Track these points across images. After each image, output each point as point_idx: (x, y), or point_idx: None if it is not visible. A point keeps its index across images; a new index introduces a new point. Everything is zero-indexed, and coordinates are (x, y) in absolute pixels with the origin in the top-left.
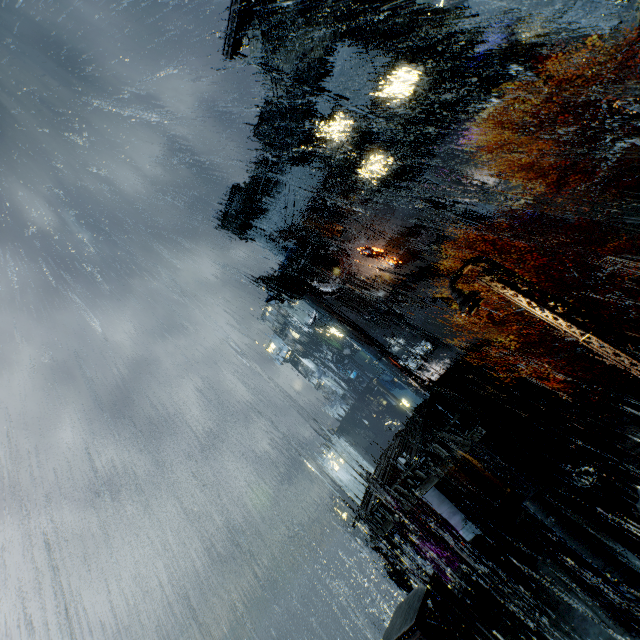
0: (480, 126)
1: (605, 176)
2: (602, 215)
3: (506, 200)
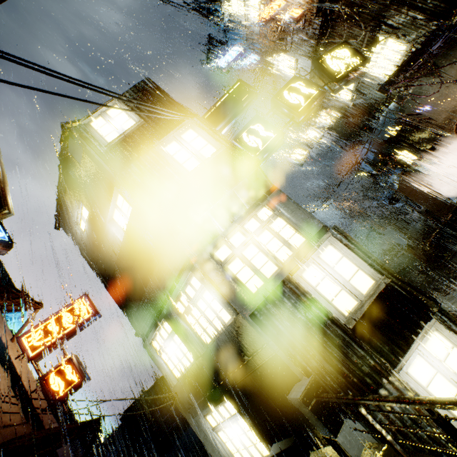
0: None
1: None
2: None
3: None
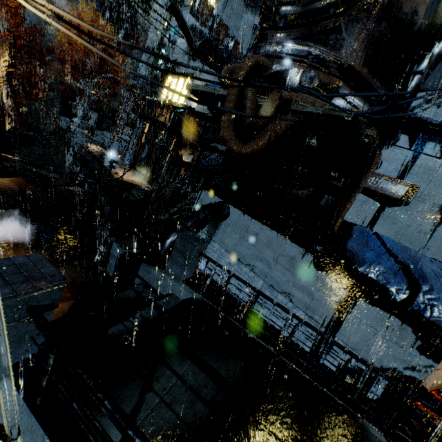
0: (91, 1)
1: (69, 82)
2: (47, 83)
3: (41, 21)
